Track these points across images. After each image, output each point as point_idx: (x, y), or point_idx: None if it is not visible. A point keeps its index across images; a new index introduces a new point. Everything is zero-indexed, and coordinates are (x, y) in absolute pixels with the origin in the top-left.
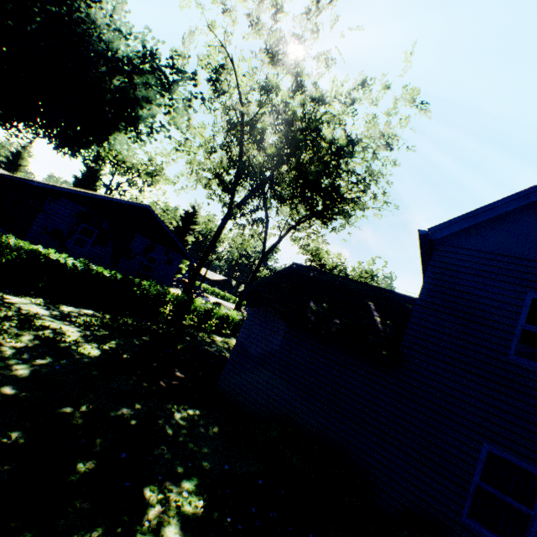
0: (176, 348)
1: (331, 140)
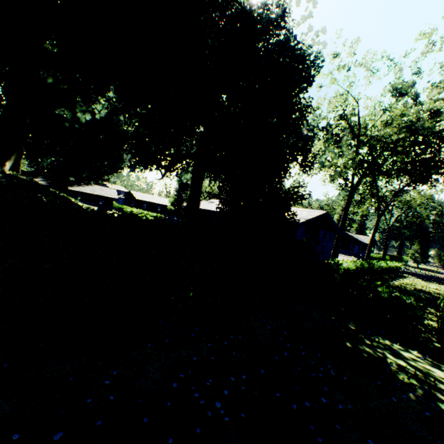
0: None
1: (439, 129)
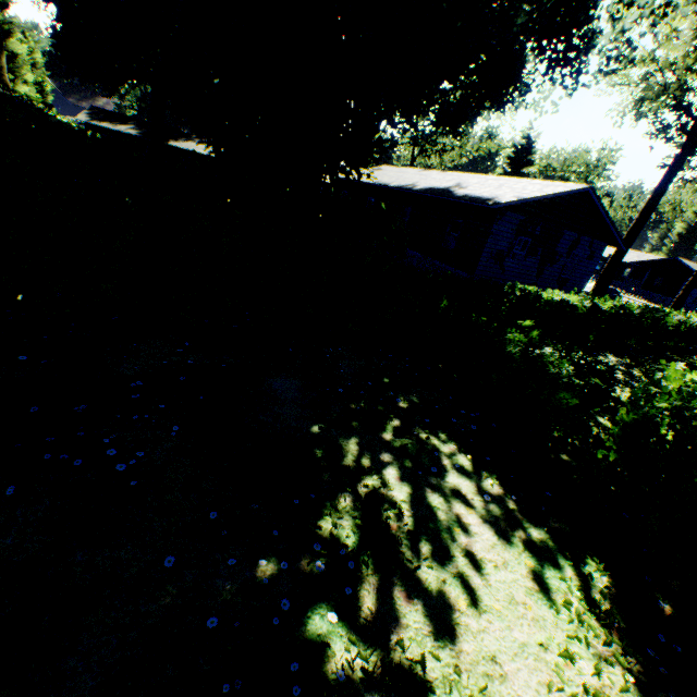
0: None
1: None
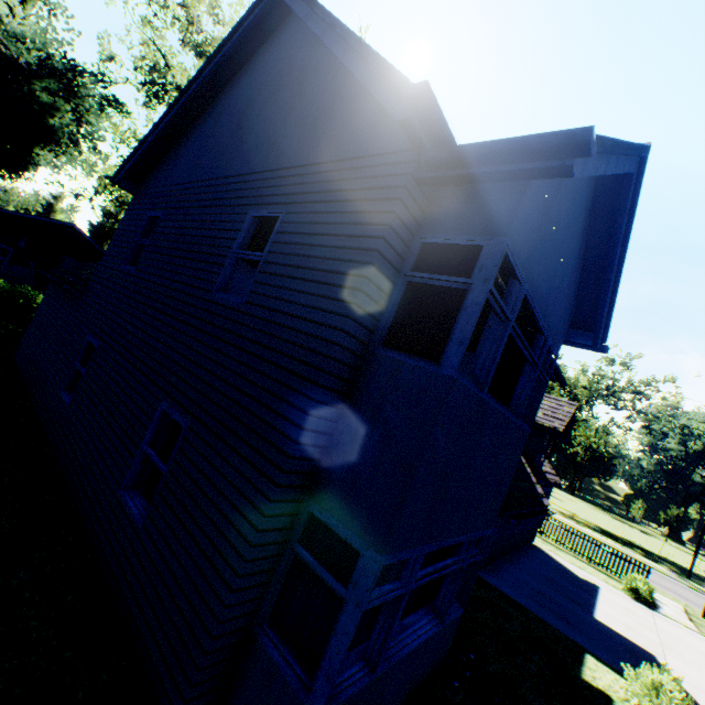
0: None
1: None
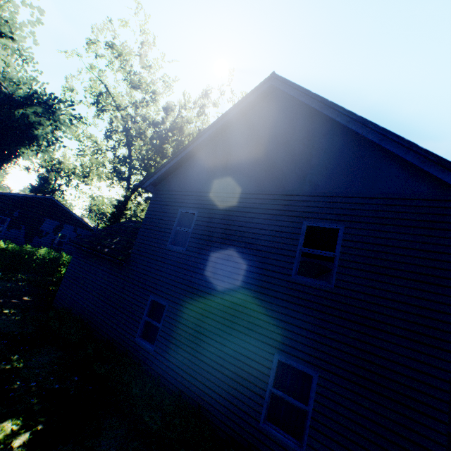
0: (47, 289)
1: (189, 134)
